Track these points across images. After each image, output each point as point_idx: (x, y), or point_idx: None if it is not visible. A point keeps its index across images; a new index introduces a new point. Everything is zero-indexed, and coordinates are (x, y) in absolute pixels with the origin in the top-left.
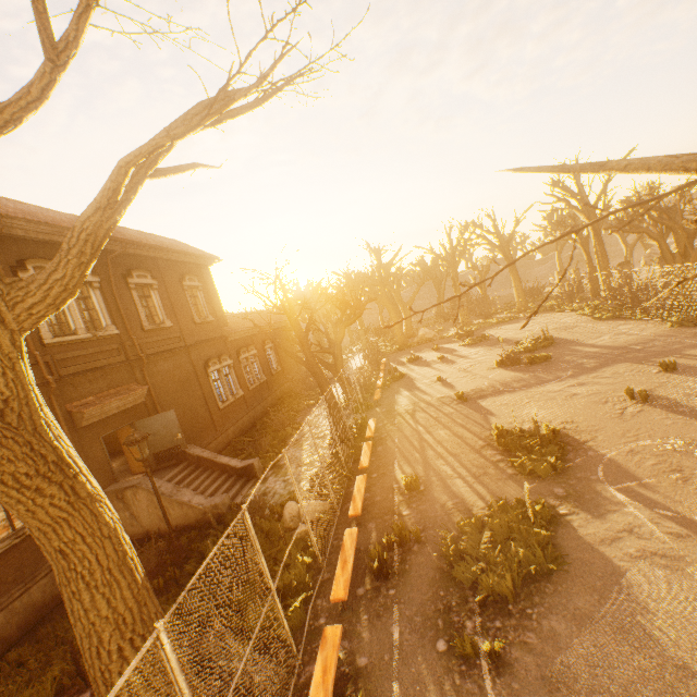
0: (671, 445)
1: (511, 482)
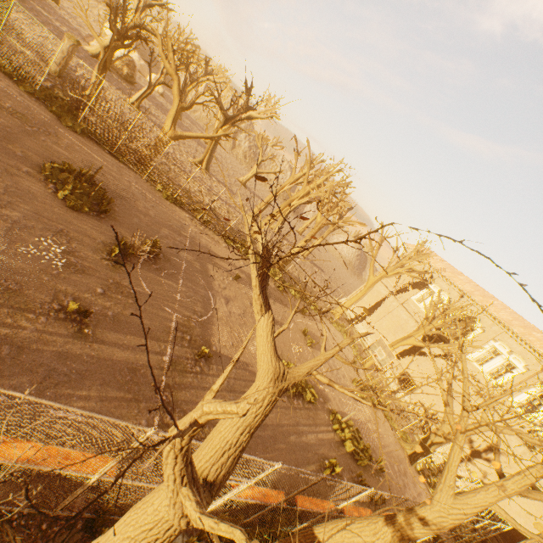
0: (296, 348)
1: (318, 412)
